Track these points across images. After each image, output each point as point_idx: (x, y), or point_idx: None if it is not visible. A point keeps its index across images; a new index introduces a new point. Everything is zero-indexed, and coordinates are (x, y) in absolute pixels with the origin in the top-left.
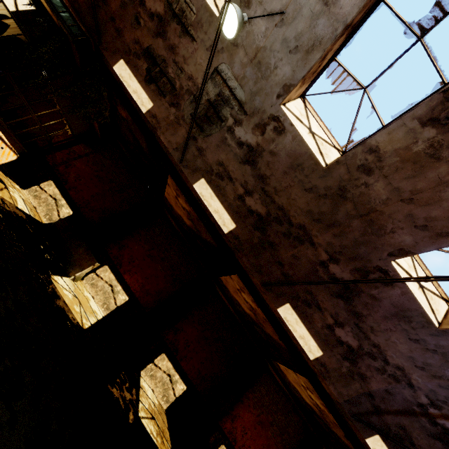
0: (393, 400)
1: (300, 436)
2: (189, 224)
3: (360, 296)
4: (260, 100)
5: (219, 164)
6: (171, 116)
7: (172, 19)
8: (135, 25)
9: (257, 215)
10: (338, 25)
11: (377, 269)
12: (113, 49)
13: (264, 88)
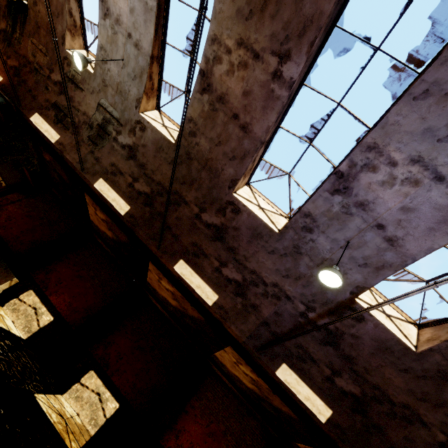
0: (284, 320)
1: (261, 444)
2: (111, 235)
3: (228, 232)
4: (127, 114)
5: (112, 165)
6: (74, 141)
7: (69, 82)
8: (46, 91)
9: (144, 194)
10: (147, 58)
11: (228, 203)
12: (30, 108)
13: (127, 105)
